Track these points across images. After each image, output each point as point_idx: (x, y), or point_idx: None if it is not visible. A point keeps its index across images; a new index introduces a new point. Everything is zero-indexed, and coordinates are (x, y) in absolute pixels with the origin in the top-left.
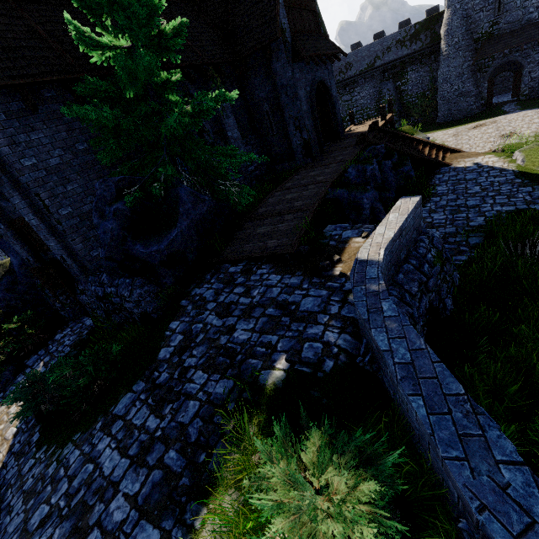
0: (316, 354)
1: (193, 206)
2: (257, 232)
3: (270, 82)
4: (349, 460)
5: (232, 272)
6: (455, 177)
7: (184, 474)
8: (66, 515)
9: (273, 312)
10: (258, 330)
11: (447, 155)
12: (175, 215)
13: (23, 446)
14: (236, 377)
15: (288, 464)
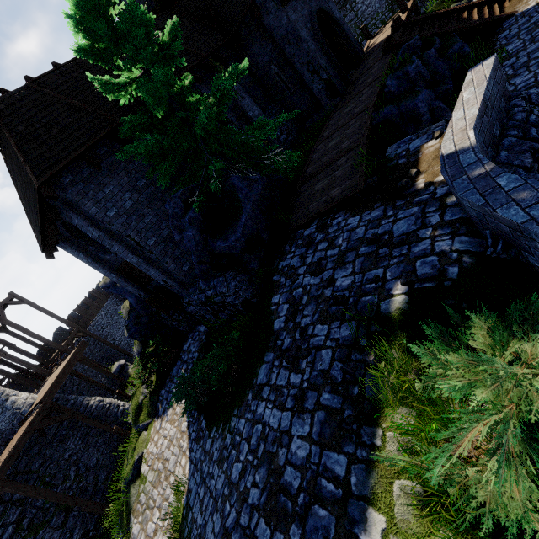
0: (433, 268)
1: (249, 189)
2: (315, 190)
3: (269, 41)
4: (535, 323)
5: (308, 234)
6: (527, 23)
7: (345, 408)
8: (258, 464)
9: (367, 250)
10: (358, 271)
11: (505, 4)
12: (237, 203)
13: (197, 433)
14: (356, 317)
15: (457, 357)
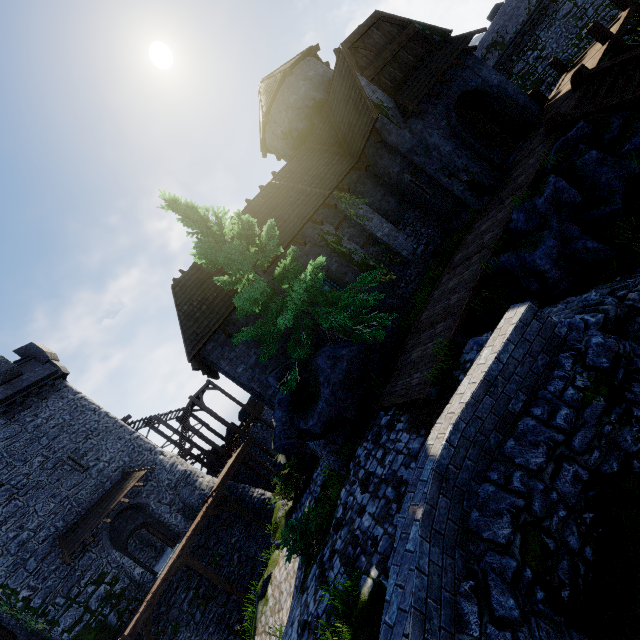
0: None
1: (331, 370)
2: (411, 358)
3: (396, 154)
4: None
5: (382, 425)
6: None
7: None
8: None
9: (389, 494)
10: (375, 517)
11: None
12: (318, 386)
13: (298, 583)
14: (350, 575)
15: None
